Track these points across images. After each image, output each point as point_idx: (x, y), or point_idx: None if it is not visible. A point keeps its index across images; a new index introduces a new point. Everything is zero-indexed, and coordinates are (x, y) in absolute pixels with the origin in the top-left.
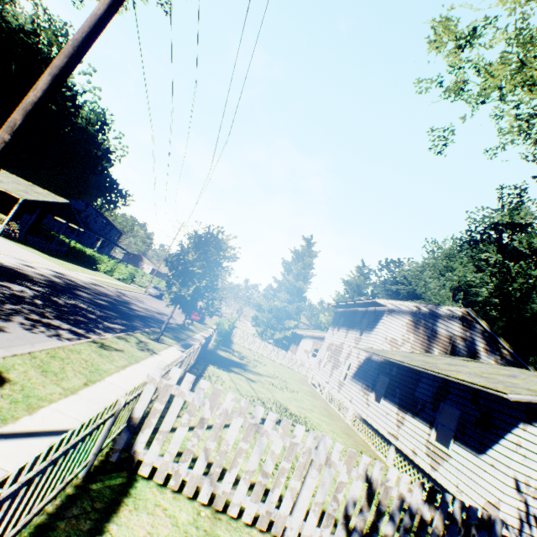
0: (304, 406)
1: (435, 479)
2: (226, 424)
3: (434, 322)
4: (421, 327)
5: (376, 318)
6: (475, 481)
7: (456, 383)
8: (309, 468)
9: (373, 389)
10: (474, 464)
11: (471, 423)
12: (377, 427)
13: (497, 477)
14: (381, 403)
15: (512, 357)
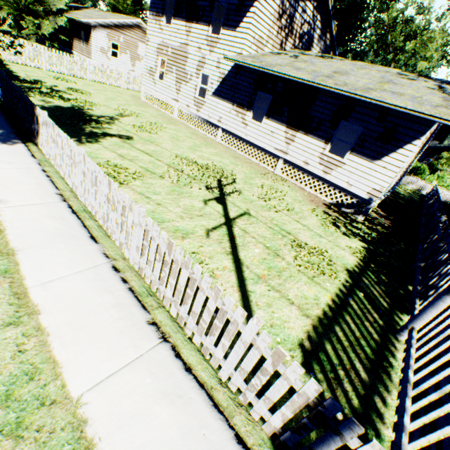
0: (190, 145)
1: (326, 180)
2: (233, 249)
3: (296, 6)
4: (285, 16)
5: (242, 4)
6: (365, 178)
7: (363, 102)
8: (445, 299)
9: (251, 109)
10: (367, 168)
11: (373, 138)
12: (263, 146)
13: (386, 175)
14: (264, 123)
15: (329, 42)
